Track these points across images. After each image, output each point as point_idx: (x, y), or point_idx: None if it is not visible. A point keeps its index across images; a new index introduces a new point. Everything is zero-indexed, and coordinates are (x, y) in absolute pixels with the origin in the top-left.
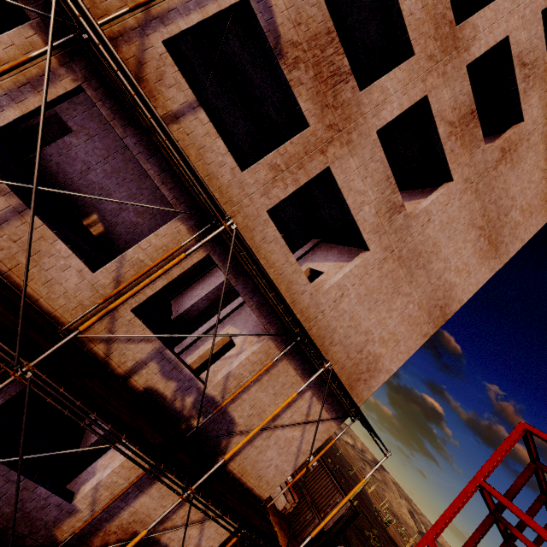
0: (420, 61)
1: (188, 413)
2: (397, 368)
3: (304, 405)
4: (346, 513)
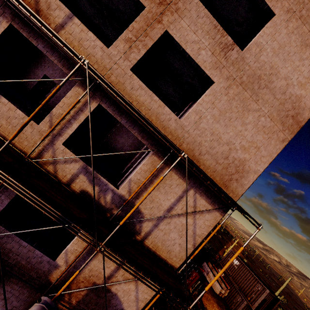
0: None
1: (110, 206)
2: (264, 169)
3: (190, 200)
4: (267, 298)
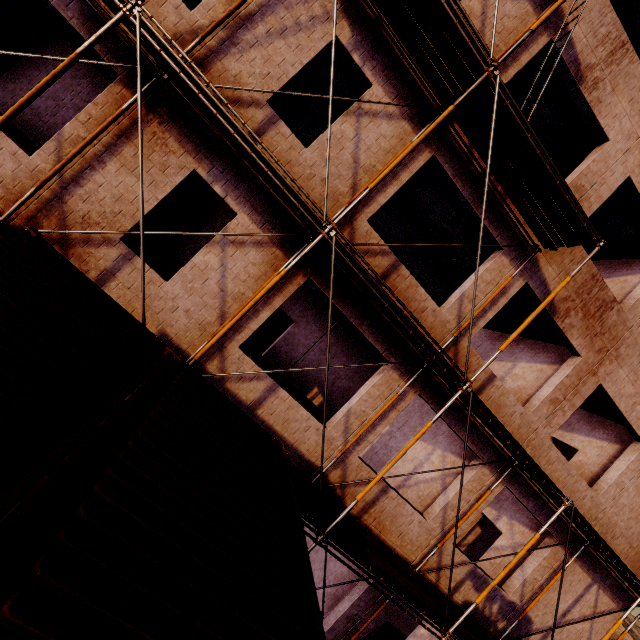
0: None
1: (494, 618)
2: None
3: (591, 598)
4: None
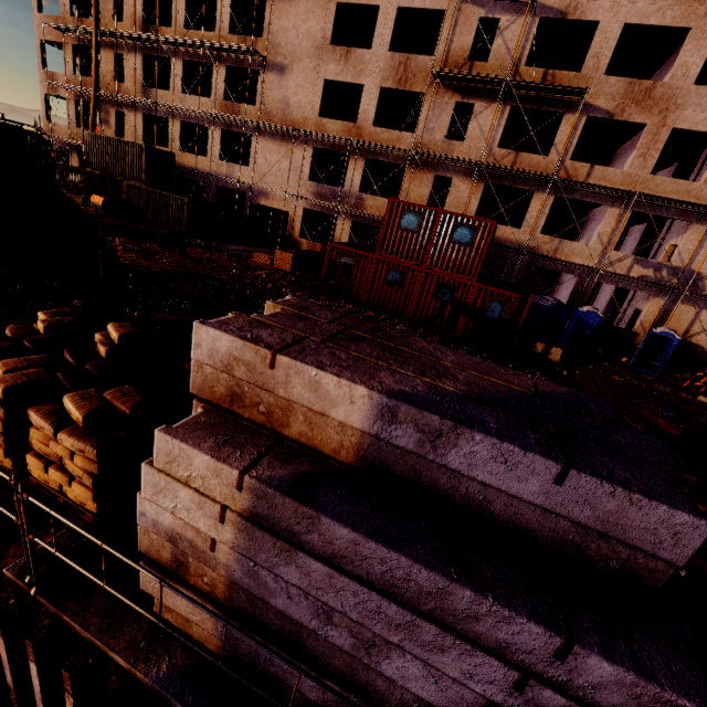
0: (699, 26)
1: (667, 279)
2: None
3: None
4: None
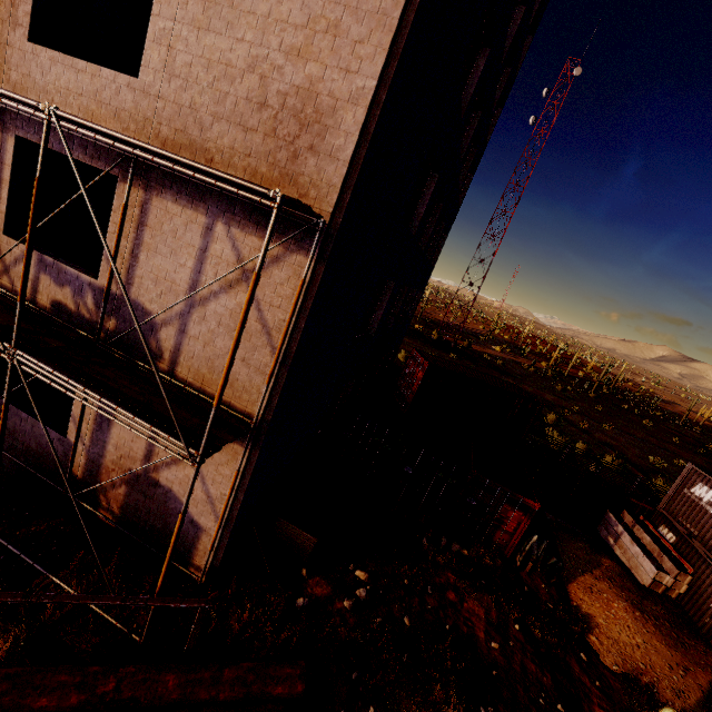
0: None
1: (98, 317)
2: (377, 77)
3: (225, 249)
4: None
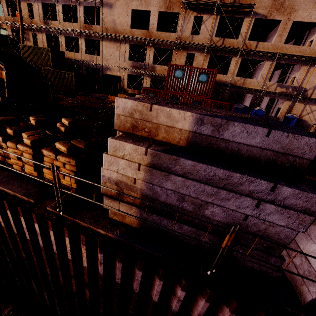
0: None
1: (291, 92)
2: None
3: None
4: None
